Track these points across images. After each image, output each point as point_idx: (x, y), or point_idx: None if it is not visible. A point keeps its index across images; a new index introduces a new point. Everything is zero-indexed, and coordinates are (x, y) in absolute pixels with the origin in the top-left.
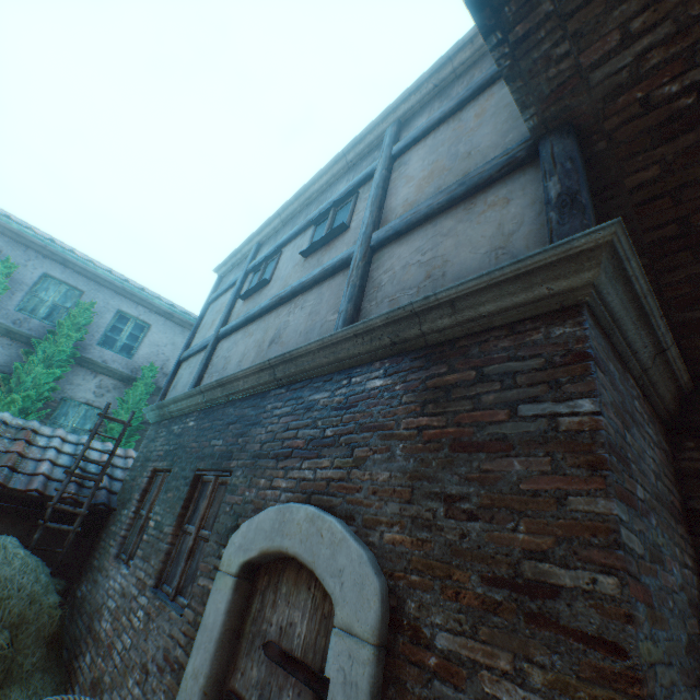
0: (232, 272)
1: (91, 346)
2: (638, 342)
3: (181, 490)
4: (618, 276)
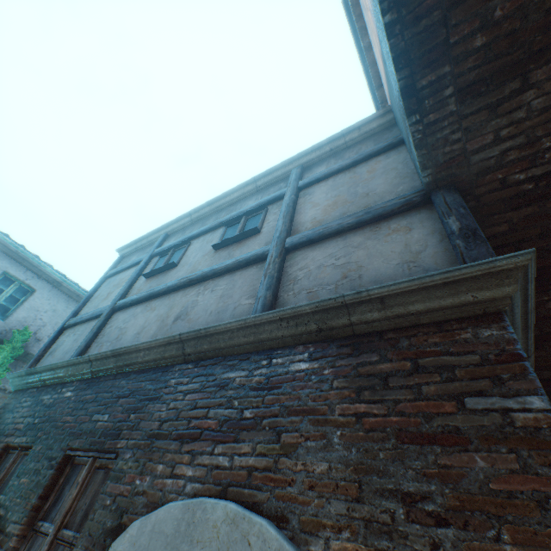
0: (135, 254)
1: None
2: None
3: (41, 474)
4: (521, 293)
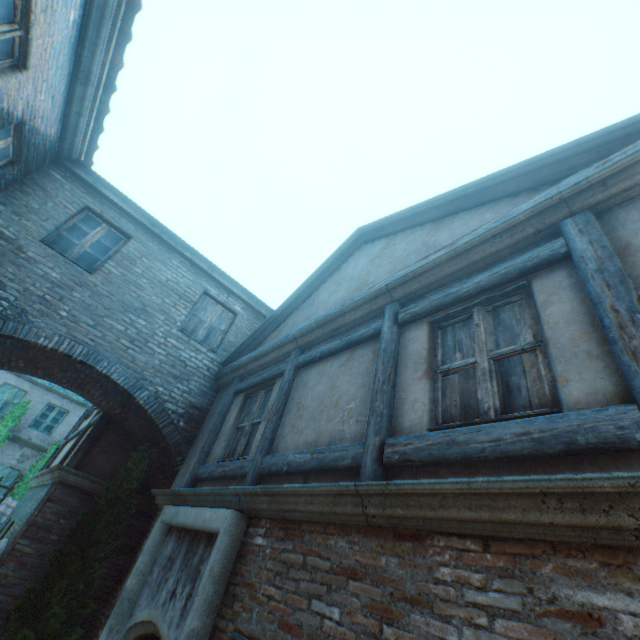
0: None
1: (24, 427)
2: (96, 488)
3: (4, 531)
4: (72, 473)
